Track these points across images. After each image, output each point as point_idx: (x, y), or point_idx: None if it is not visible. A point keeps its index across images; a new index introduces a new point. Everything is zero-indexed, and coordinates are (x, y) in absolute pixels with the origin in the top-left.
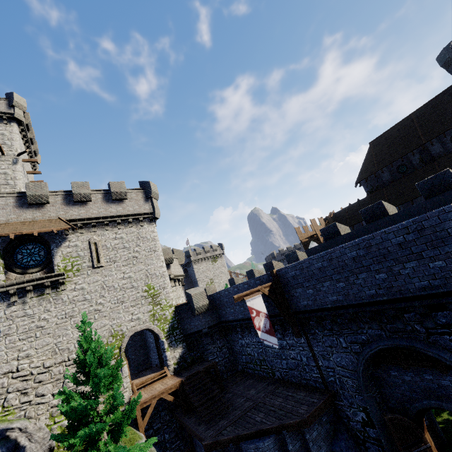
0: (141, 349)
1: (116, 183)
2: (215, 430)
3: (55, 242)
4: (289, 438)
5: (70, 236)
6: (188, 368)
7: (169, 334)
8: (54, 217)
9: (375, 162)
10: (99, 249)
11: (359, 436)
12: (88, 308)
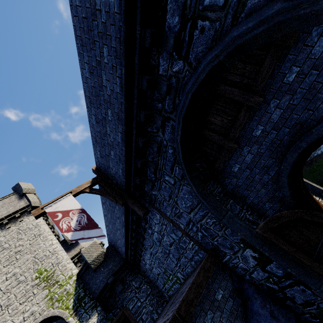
0: None
1: None
2: None
3: None
4: None
5: None
6: None
7: (75, 309)
8: None
9: None
10: None
11: (273, 288)
12: None
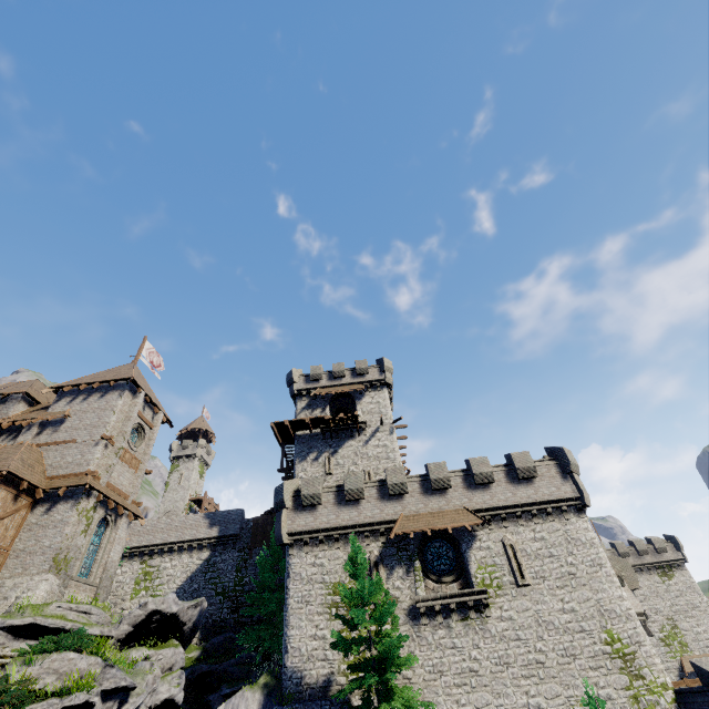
0: None
1: (518, 455)
2: None
3: (464, 541)
4: None
5: (479, 533)
6: None
7: None
8: (459, 505)
9: None
10: (518, 556)
11: None
12: (526, 656)
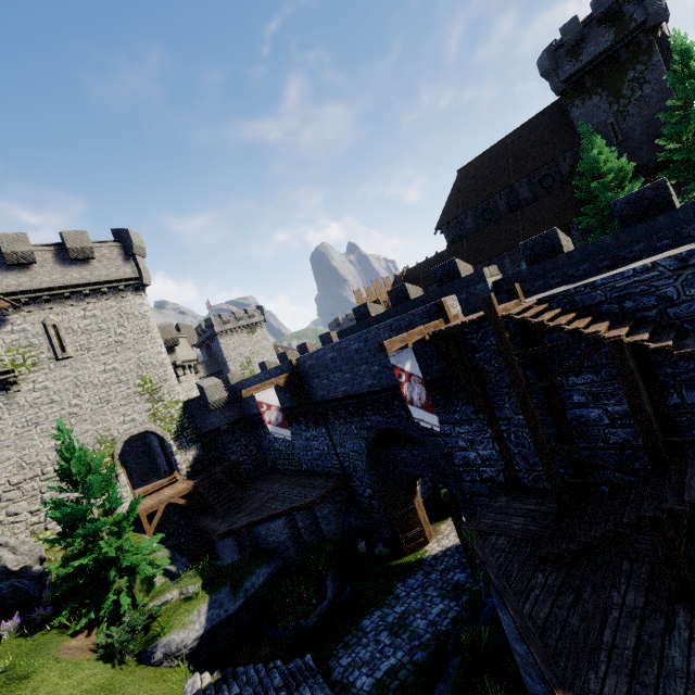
0: (144, 456)
1: (73, 235)
2: (230, 522)
3: None
4: (299, 517)
5: (13, 318)
6: (204, 470)
7: (177, 435)
8: None
9: (460, 201)
10: (61, 334)
11: (368, 509)
12: (59, 413)
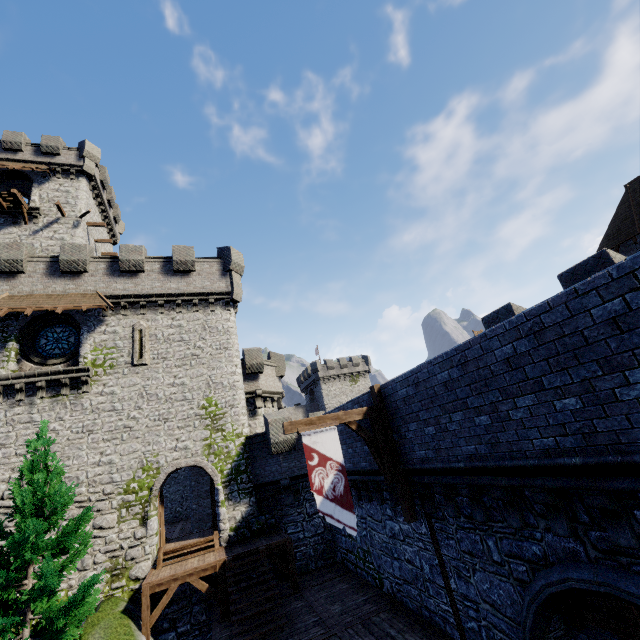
0: (208, 496)
1: (181, 249)
2: None
3: (88, 325)
4: None
5: (110, 319)
6: (250, 540)
7: (229, 479)
8: (91, 290)
9: (635, 217)
10: (144, 339)
11: None
12: (115, 423)
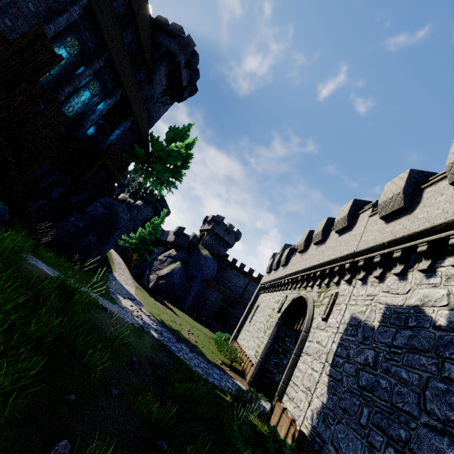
0: None
1: None
2: None
3: None
4: None
5: None
6: None
7: None
8: None
9: None
10: None
11: None
12: None
